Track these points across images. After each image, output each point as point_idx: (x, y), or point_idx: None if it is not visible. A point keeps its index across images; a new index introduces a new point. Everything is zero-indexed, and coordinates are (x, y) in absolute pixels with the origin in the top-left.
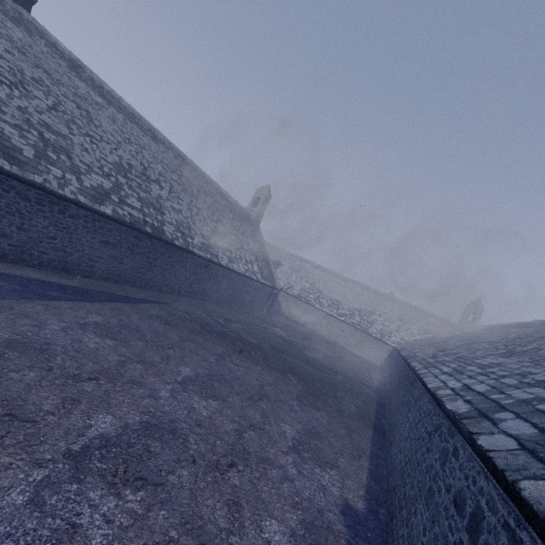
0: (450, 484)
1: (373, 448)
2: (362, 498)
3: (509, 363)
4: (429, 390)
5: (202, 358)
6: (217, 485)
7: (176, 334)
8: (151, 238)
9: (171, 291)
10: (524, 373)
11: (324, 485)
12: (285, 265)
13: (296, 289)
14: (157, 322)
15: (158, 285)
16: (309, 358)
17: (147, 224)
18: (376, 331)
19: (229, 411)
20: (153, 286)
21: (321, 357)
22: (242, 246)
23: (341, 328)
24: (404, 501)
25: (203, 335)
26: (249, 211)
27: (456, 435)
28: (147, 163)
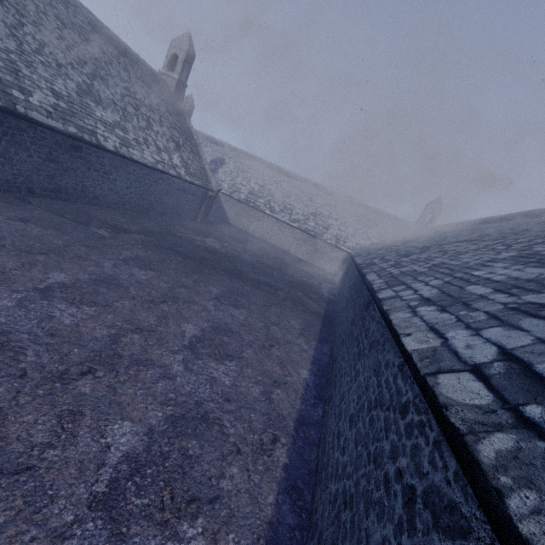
0: None
1: (303, 408)
2: None
3: None
4: (408, 357)
5: None
6: None
7: None
8: None
9: (10, 188)
10: None
11: None
12: (230, 163)
13: (243, 192)
14: None
15: None
16: (244, 273)
17: None
18: (332, 237)
19: None
20: None
21: (262, 270)
22: (149, 126)
23: (294, 235)
24: None
25: (32, 255)
26: (165, 77)
27: None
28: None
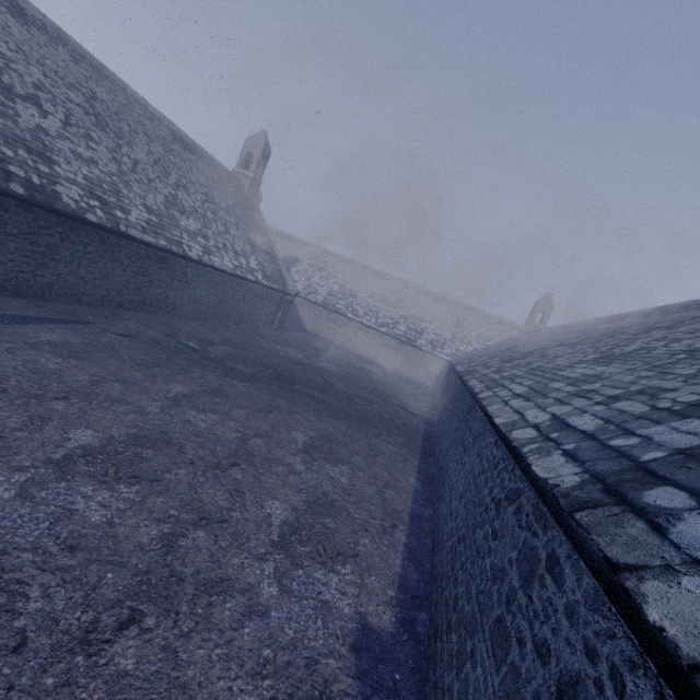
0: (547, 644)
1: (415, 506)
2: (391, 604)
3: (614, 373)
4: (497, 428)
5: (131, 409)
6: (68, 692)
7: (87, 371)
8: (29, 206)
9: (102, 303)
10: (651, 390)
11: (326, 602)
12: (304, 261)
13: (321, 294)
14: (48, 354)
15: (73, 294)
16: (334, 385)
17: (13, 178)
18: (426, 343)
19: (160, 501)
20: (62, 295)
21: (352, 382)
22: (227, 230)
23: (381, 342)
24: (454, 616)
25: (150, 368)
26: (238, 176)
27: (552, 526)
28: (2, 58)
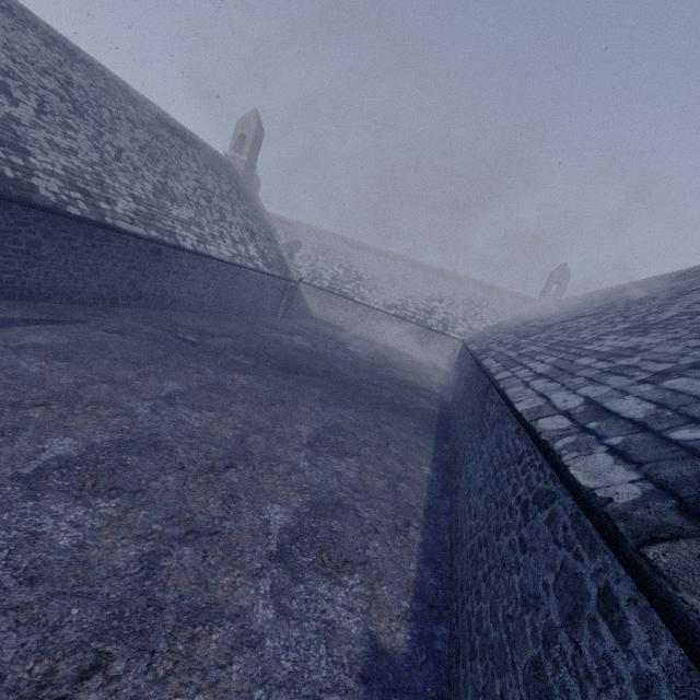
0: None
1: (430, 499)
2: (406, 618)
3: (654, 344)
4: (520, 416)
5: (117, 412)
6: None
7: (73, 373)
8: (4, 201)
9: (96, 301)
10: None
11: (331, 622)
12: (307, 246)
13: (326, 278)
14: (31, 357)
15: (63, 293)
16: (342, 372)
17: None
18: (437, 323)
19: (142, 514)
20: (52, 295)
21: (361, 368)
22: (222, 217)
23: (391, 324)
24: (478, 639)
25: (143, 366)
26: (232, 160)
27: (602, 550)
28: None
